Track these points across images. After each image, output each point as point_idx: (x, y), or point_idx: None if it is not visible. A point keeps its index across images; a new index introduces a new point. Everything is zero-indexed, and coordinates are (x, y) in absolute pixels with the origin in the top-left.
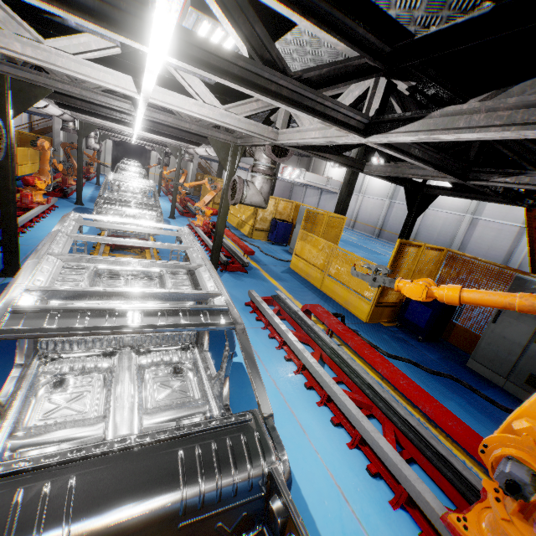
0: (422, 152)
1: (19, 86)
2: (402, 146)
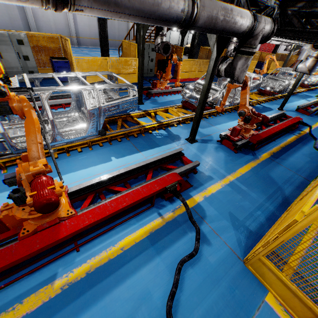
0: None
1: None
2: None
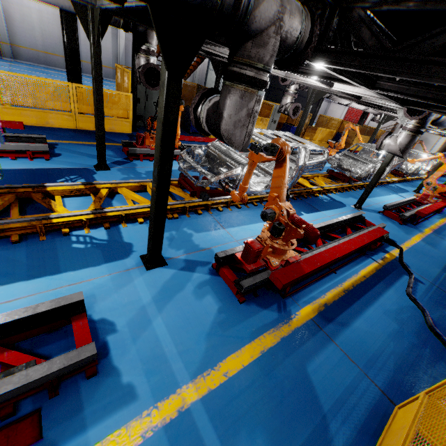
0: (424, 92)
1: (318, 93)
2: (401, 89)
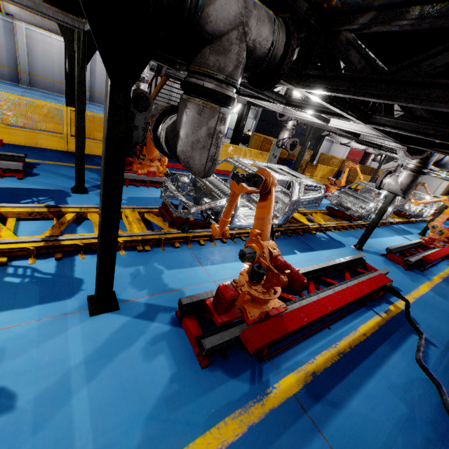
0: (424, 128)
1: (316, 130)
2: (398, 124)
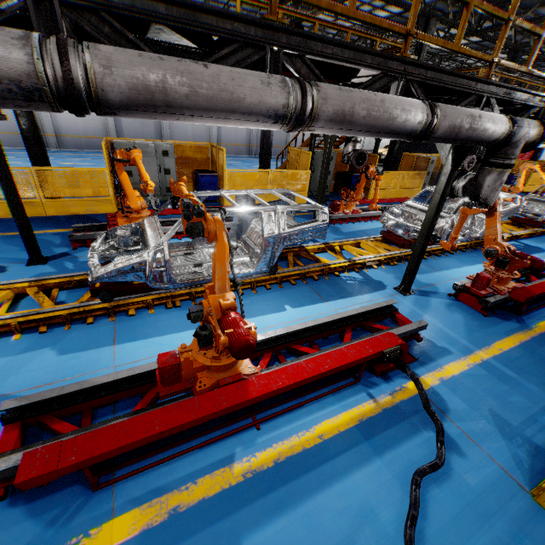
0: None
1: None
2: None
